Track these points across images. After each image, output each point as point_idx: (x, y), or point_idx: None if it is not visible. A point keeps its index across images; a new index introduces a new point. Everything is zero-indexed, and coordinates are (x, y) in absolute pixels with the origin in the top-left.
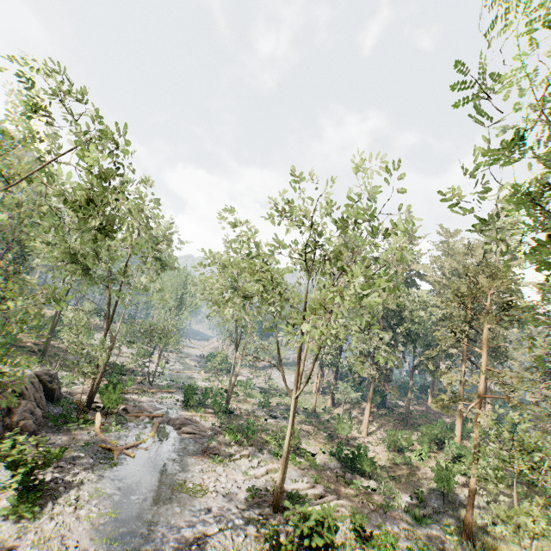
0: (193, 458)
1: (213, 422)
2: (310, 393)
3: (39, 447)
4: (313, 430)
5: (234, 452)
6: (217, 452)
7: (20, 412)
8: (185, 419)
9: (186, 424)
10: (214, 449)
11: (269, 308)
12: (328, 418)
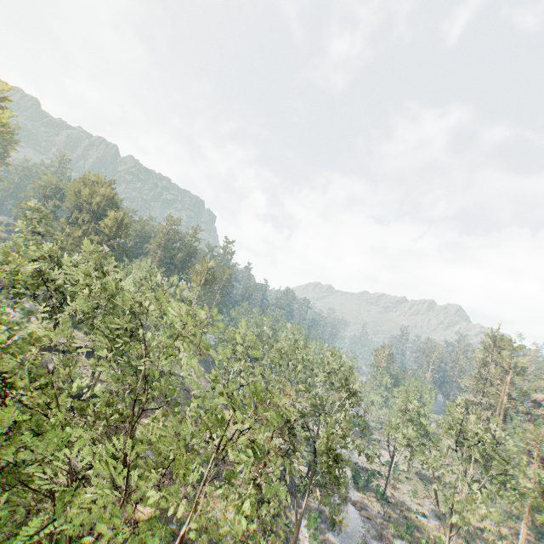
0: (375, 540)
1: (378, 508)
2: (455, 488)
3: (299, 507)
4: (461, 538)
5: (399, 543)
6: (388, 541)
7: (289, 483)
8: (361, 503)
9: (362, 508)
10: (386, 537)
11: (433, 485)
12: (476, 528)
